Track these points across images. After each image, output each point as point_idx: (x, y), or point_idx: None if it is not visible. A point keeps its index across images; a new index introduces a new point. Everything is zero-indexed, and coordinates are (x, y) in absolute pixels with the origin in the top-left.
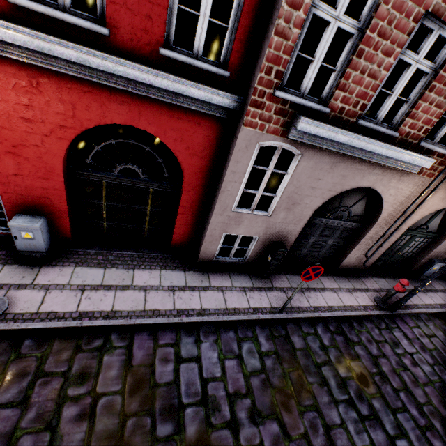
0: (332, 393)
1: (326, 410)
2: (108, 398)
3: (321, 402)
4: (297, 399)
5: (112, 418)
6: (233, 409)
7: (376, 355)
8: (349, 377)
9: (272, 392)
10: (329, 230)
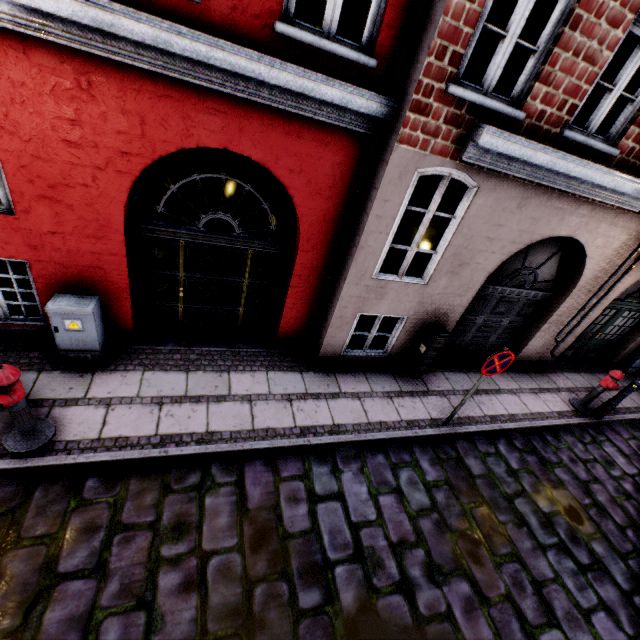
0: (534, 535)
1: (531, 560)
2: (221, 558)
3: (522, 549)
4: (489, 546)
5: (232, 586)
6: (401, 565)
7: (586, 480)
8: (554, 512)
9: (452, 538)
10: (505, 304)
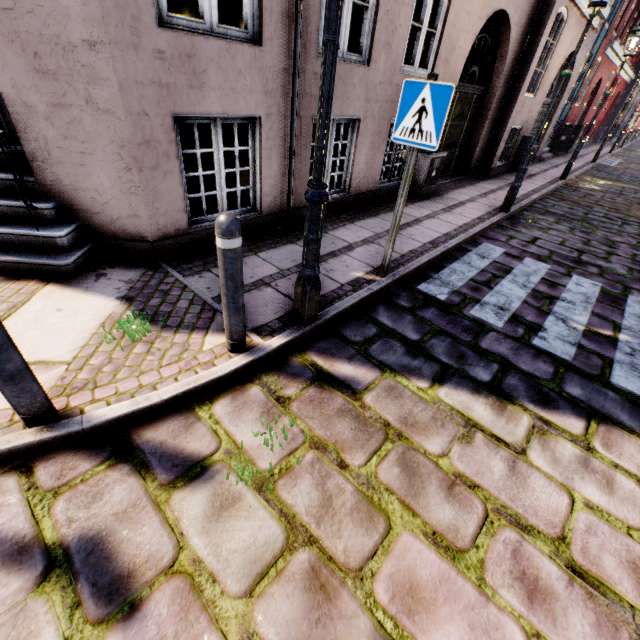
0: None
1: None
2: None
3: None
4: None
5: None
6: None
7: None
8: None
9: None
10: None
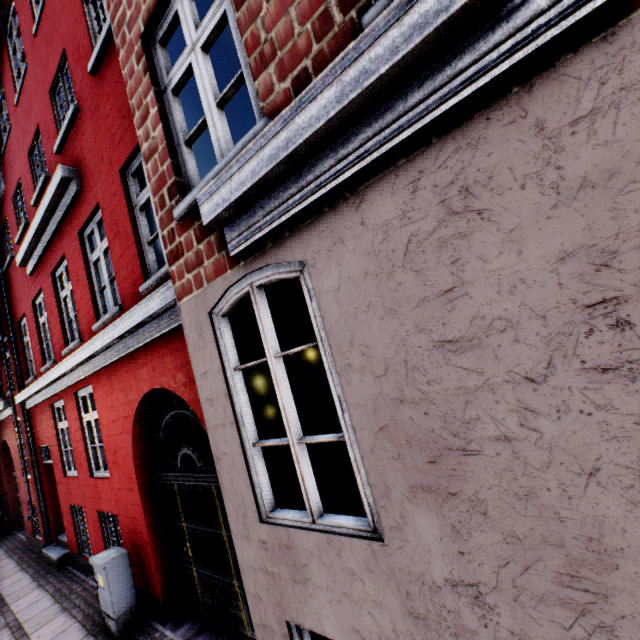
0: None
1: None
2: None
3: None
4: None
5: None
6: None
7: None
8: None
9: None
10: None
